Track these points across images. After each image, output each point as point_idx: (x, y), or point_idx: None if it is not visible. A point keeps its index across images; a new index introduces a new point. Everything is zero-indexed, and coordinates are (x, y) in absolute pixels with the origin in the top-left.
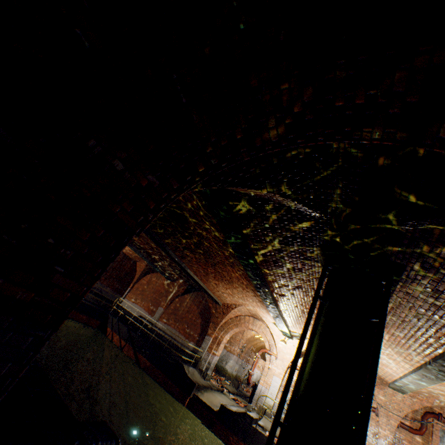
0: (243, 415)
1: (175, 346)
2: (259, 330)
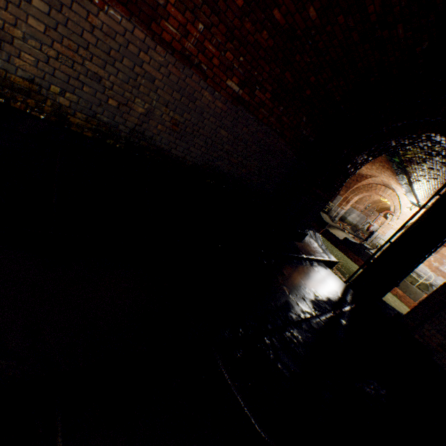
0: (360, 245)
1: None
2: (387, 197)
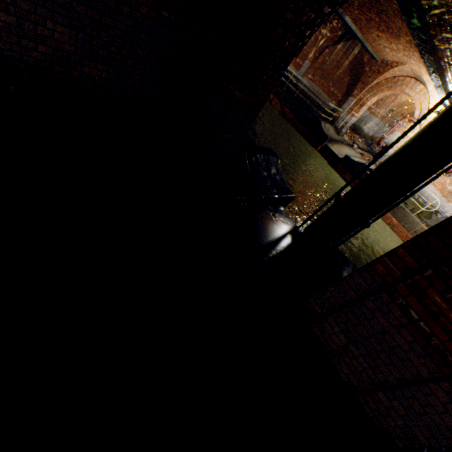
0: (361, 165)
1: (316, 104)
2: (414, 97)
